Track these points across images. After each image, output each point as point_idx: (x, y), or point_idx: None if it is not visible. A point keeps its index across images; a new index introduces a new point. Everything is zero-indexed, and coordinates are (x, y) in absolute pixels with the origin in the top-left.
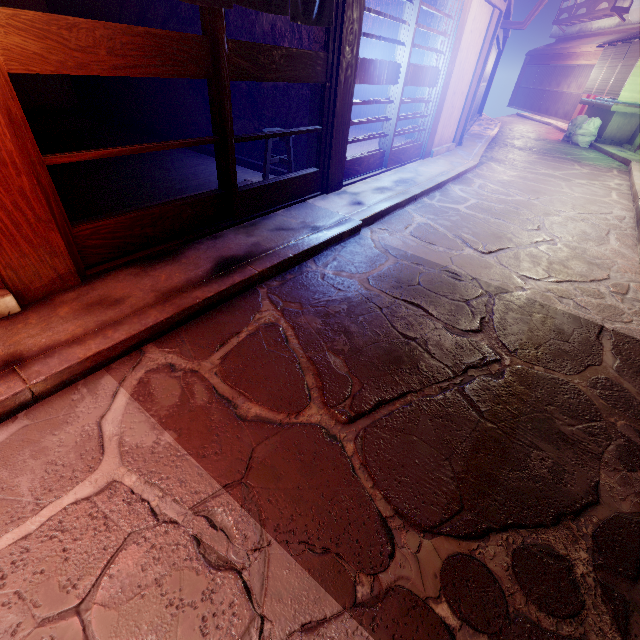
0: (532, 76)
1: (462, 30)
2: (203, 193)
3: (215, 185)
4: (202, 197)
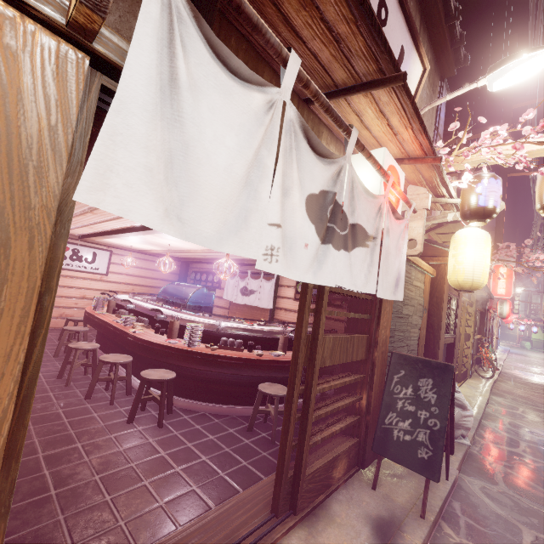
0: None
1: None
2: None
3: None
4: None
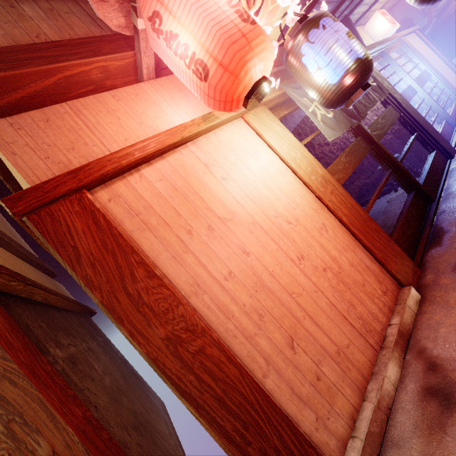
0: (445, 38)
1: (415, 50)
2: (380, 218)
3: (376, 214)
4: (410, 200)
